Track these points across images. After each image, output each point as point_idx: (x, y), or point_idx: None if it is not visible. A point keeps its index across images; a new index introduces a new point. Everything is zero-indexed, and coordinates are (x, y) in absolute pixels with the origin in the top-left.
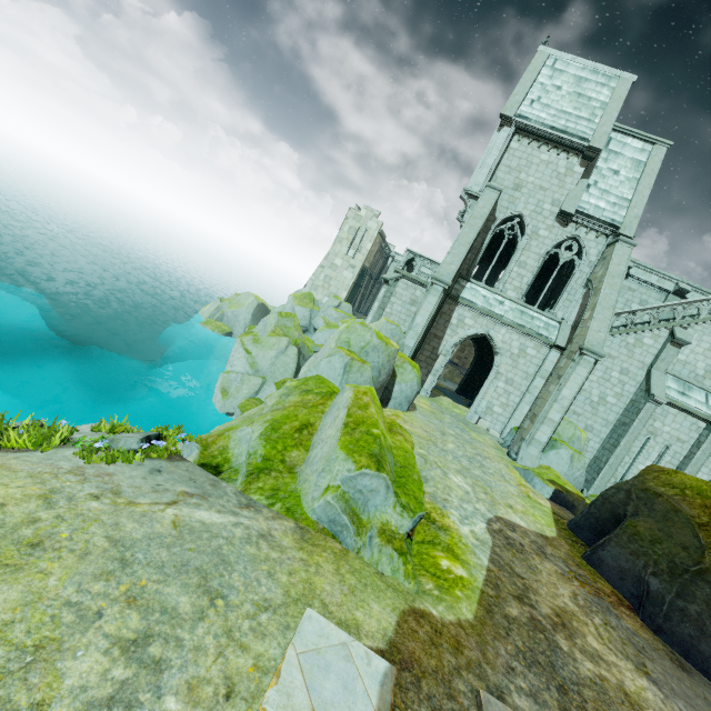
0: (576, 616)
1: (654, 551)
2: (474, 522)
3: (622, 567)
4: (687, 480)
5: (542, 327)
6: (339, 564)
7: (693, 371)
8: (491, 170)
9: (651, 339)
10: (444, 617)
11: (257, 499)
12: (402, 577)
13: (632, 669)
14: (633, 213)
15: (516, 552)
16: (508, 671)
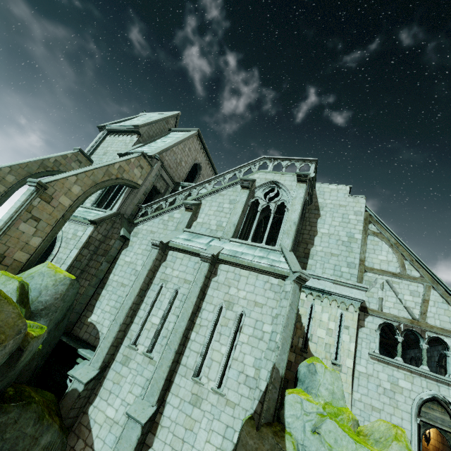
0: None
1: None
2: None
3: None
4: None
5: (93, 215)
6: None
7: (209, 228)
8: (92, 149)
9: (179, 213)
10: None
11: None
12: None
13: None
14: (160, 148)
15: None
16: None
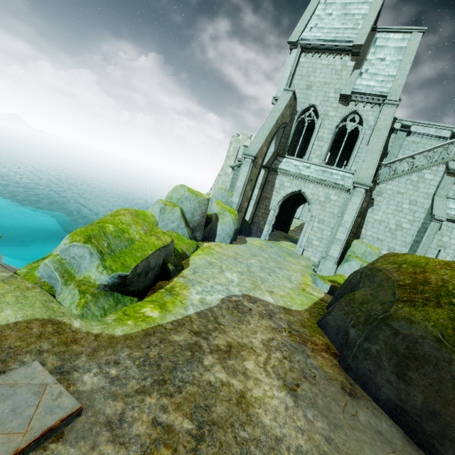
0: (252, 349)
1: (360, 309)
2: (213, 294)
3: (338, 325)
4: (410, 258)
5: (339, 178)
6: (11, 292)
7: None
8: (289, 80)
9: (431, 174)
10: (88, 330)
11: (22, 271)
12: (74, 306)
13: (277, 385)
14: (397, 84)
15: (236, 312)
16: (108, 363)
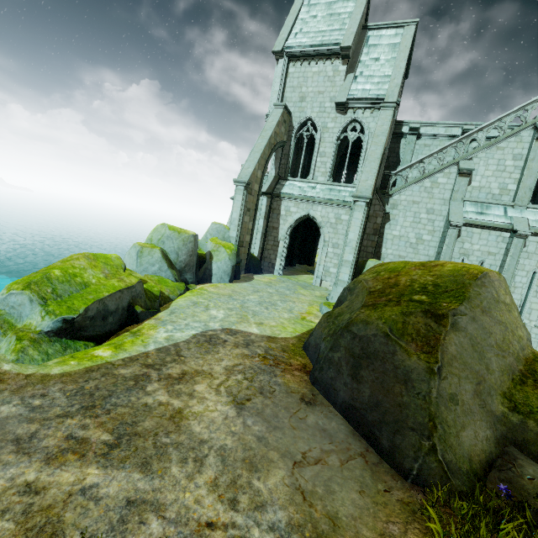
0: (210, 374)
1: (333, 323)
2: (185, 331)
3: (316, 343)
4: (392, 265)
5: (348, 195)
6: None
7: (489, 192)
8: (280, 94)
9: (444, 178)
10: (20, 371)
11: None
12: (9, 353)
13: (224, 401)
14: (394, 84)
15: (206, 345)
16: (34, 396)
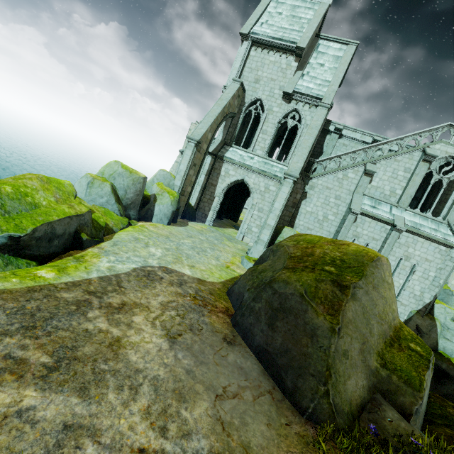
0: (147, 308)
1: (257, 277)
2: (126, 264)
3: (240, 291)
4: (309, 237)
5: (278, 171)
6: None
7: (382, 192)
8: (239, 71)
9: (353, 173)
10: None
11: None
12: None
13: (159, 334)
14: (331, 89)
15: (144, 279)
16: None
